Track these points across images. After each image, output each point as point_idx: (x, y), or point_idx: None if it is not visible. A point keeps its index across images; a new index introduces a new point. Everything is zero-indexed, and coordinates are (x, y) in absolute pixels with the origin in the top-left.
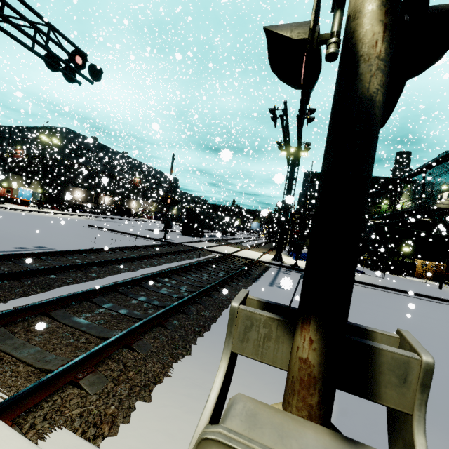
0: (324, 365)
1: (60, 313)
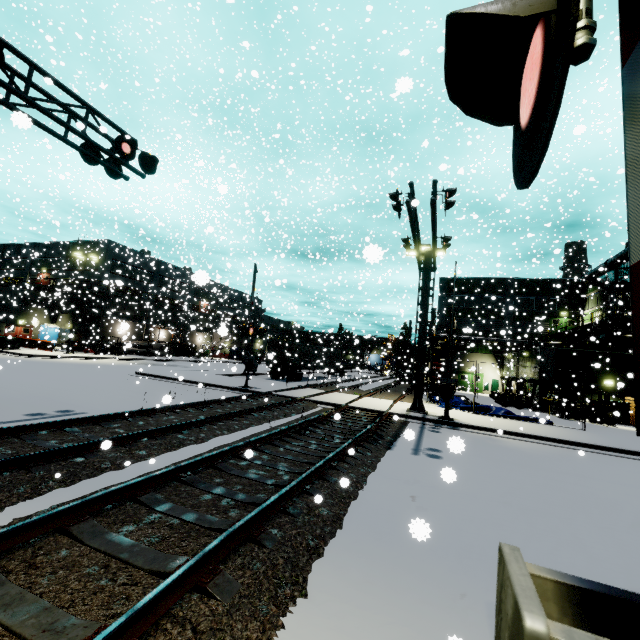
0: None
1: (87, 527)
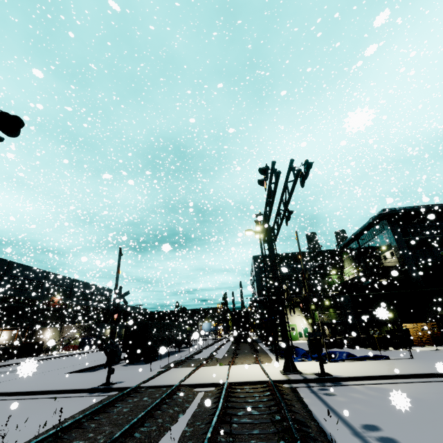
0: None
1: None
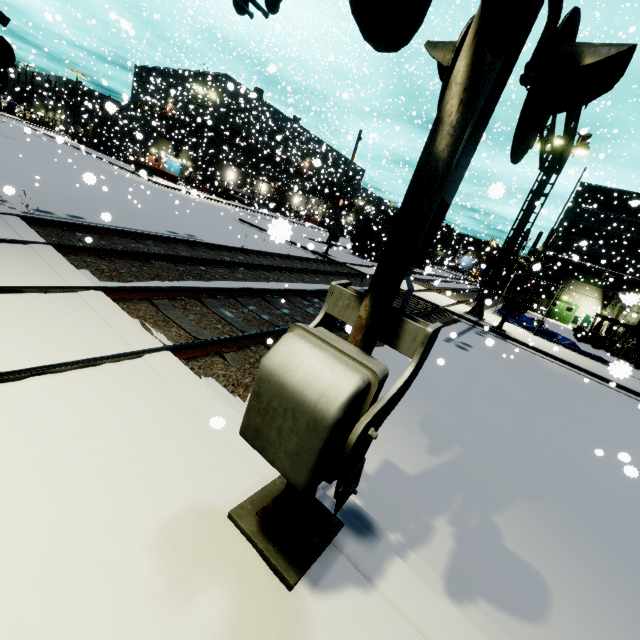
0: (369, 320)
1: (210, 302)
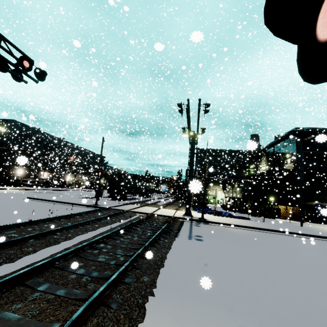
0: None
1: None
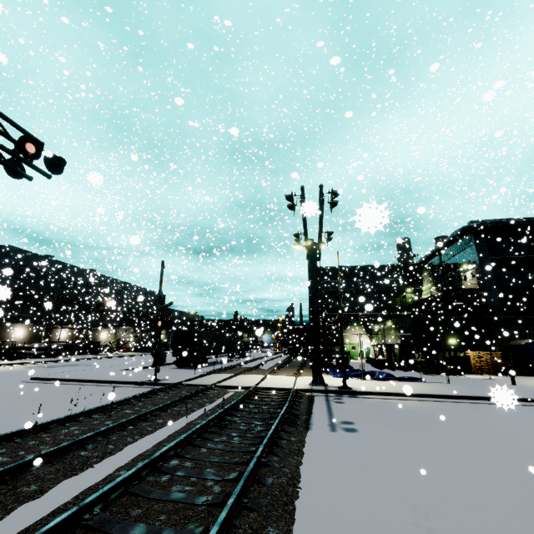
0: None
1: None
